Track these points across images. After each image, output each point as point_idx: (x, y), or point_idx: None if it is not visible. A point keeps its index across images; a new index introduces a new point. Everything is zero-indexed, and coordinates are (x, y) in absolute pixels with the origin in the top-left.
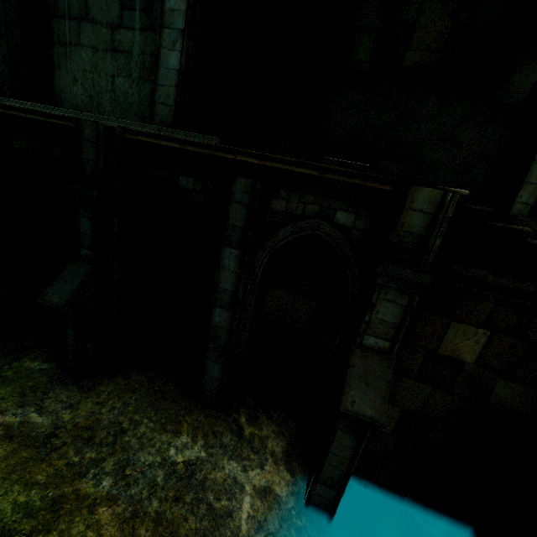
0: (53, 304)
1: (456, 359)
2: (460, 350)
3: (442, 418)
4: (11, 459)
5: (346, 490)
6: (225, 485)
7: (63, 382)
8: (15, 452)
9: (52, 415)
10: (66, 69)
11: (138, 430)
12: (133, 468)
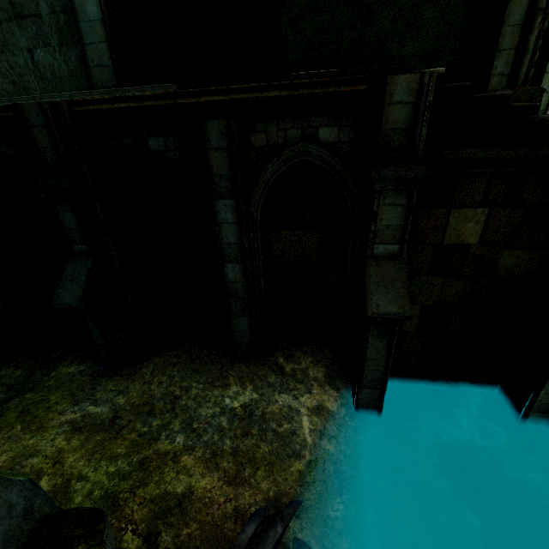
0: (68, 305)
1: (462, 244)
2: (463, 235)
3: (458, 302)
4: (88, 445)
5: (387, 390)
6: (282, 413)
7: (105, 375)
8: (89, 439)
9: (108, 403)
10: None
11: (190, 393)
12: (198, 422)
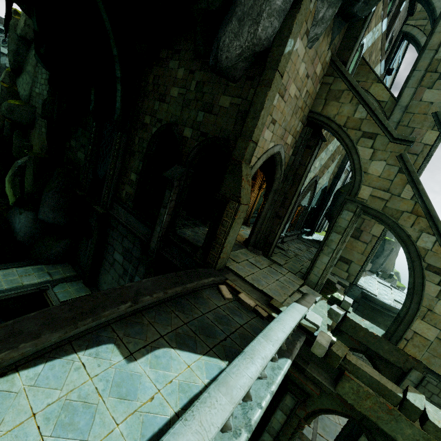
0: None
1: None
2: None
3: None
4: None
5: None
6: None
7: None
8: None
9: None
10: (103, 277)
11: None
12: None
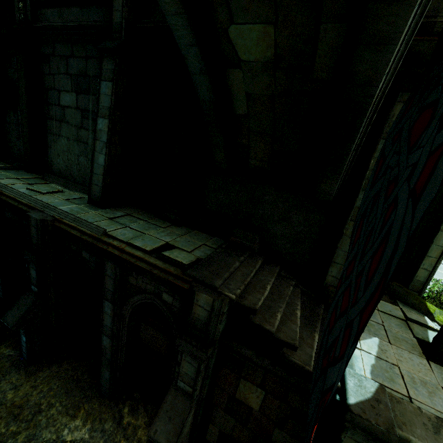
0: (7, 324)
1: (247, 405)
2: (248, 399)
3: None
4: None
5: None
6: None
7: (18, 367)
8: None
9: (2, 394)
10: (54, 148)
11: (50, 411)
12: (35, 442)
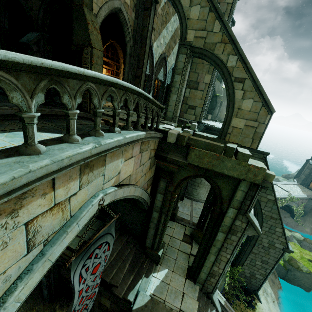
0: None
1: (105, 306)
2: (105, 303)
3: None
4: None
5: None
6: None
7: None
8: None
9: None
10: None
11: None
12: None
